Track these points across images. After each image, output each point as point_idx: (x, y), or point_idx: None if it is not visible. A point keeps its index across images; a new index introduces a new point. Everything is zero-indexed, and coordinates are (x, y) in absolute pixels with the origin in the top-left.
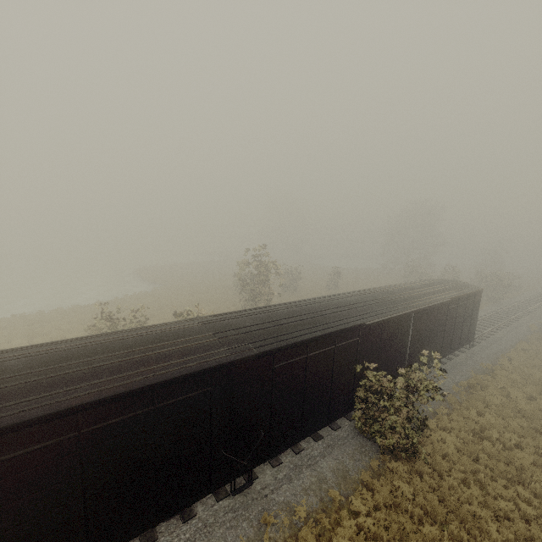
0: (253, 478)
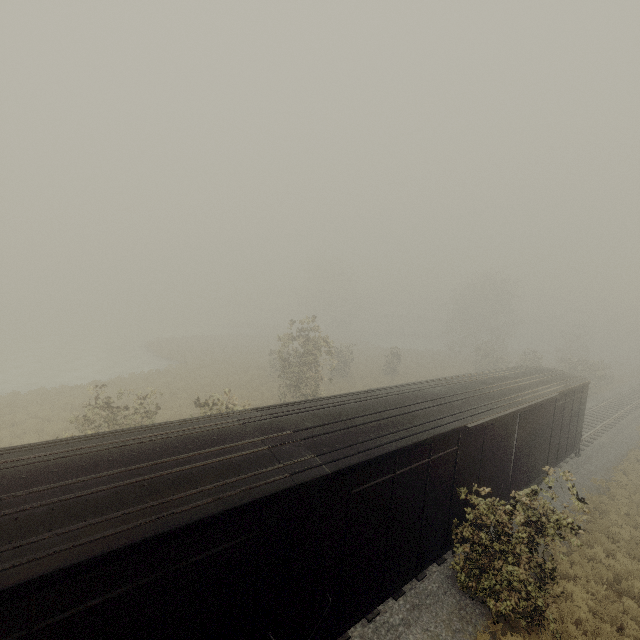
0: None
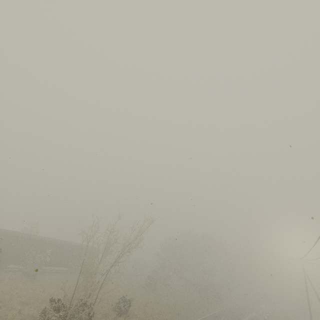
0: None
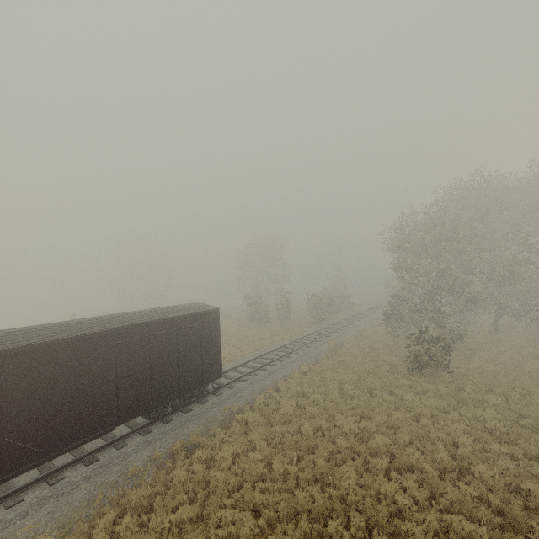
0: None
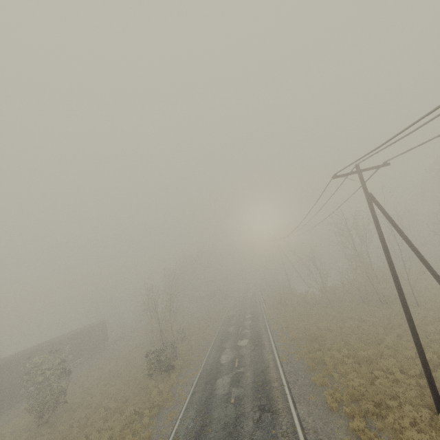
0: (3, 413)
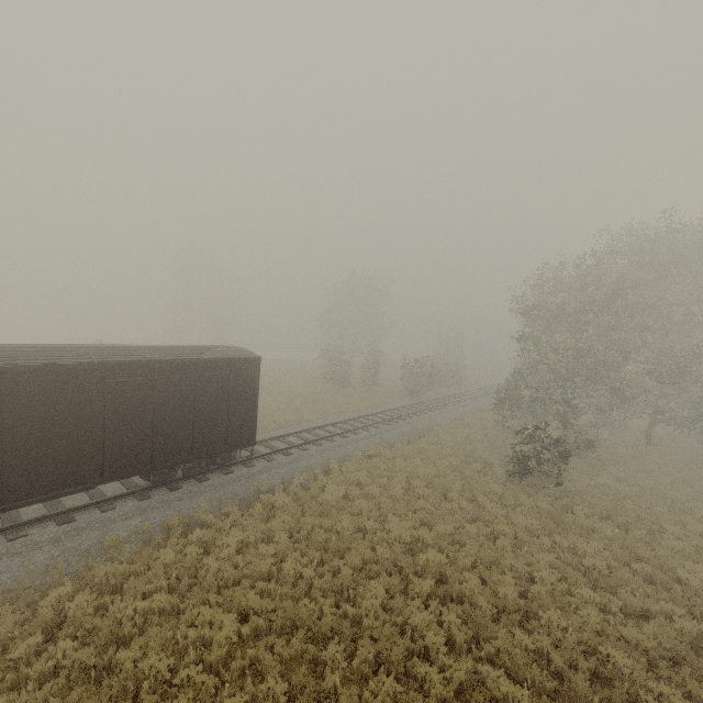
0: None
